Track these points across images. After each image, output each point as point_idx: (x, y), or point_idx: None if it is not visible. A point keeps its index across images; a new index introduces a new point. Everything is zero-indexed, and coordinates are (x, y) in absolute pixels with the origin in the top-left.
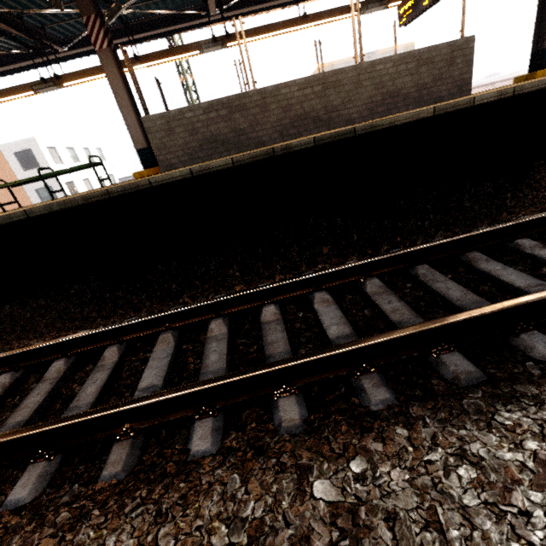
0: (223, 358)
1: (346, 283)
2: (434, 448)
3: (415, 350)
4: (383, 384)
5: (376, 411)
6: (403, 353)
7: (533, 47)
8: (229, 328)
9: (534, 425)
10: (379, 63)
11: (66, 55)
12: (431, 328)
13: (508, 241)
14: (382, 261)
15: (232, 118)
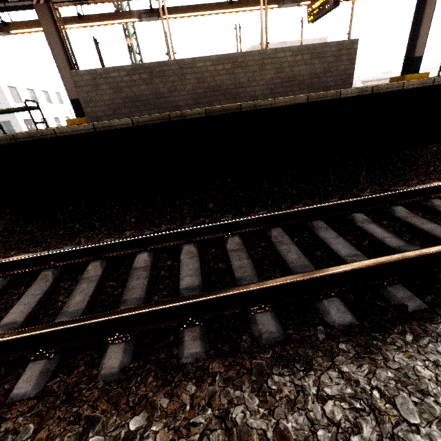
0: (86, 300)
1: (216, 237)
2: (206, 408)
3: (239, 307)
4: (200, 337)
5: (185, 364)
6: (228, 309)
7: (406, 55)
8: (107, 269)
9: (294, 391)
10: (280, 51)
11: (17, 5)
12: (252, 289)
13: (348, 213)
14: (246, 222)
15: (153, 82)
